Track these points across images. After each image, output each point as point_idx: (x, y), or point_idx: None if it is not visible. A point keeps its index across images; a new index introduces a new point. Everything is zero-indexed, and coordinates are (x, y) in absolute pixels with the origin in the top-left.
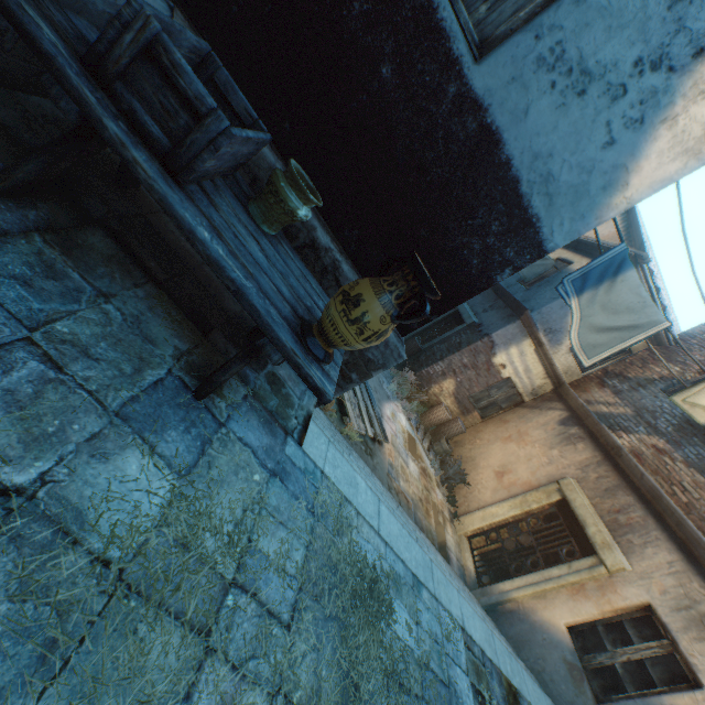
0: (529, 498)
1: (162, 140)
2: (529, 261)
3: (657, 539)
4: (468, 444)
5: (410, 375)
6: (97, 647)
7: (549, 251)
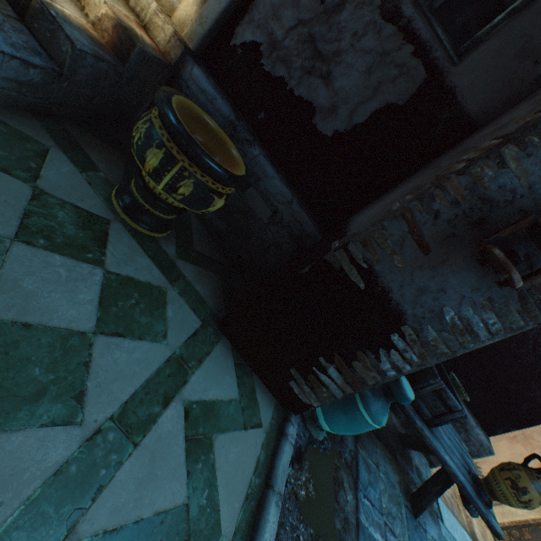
0: None
1: (428, 415)
2: None
3: None
4: None
5: None
6: None
7: None
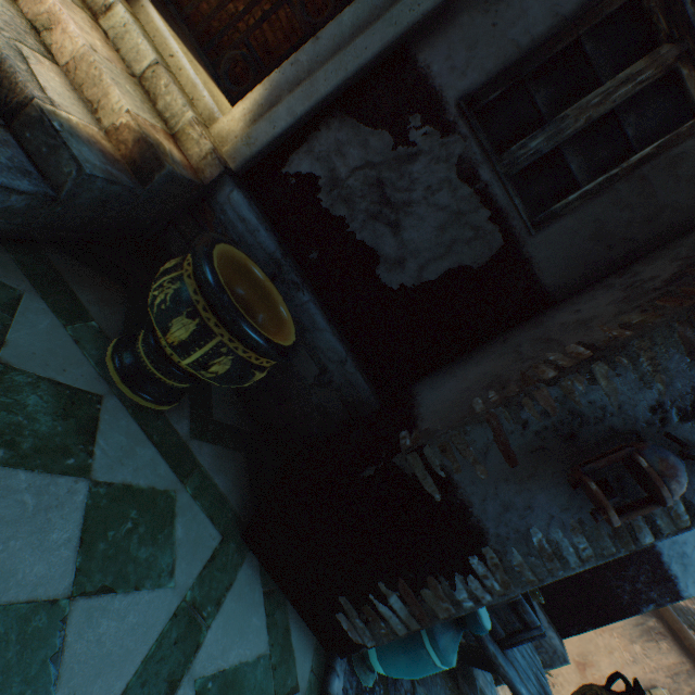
0: None
1: (501, 633)
2: (668, 601)
3: None
4: None
5: None
6: None
7: (684, 597)
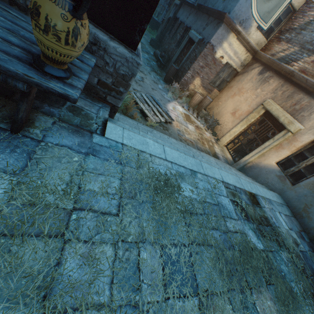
0: (249, 118)
1: None
2: None
3: None
4: (216, 107)
5: (176, 85)
6: None
7: None
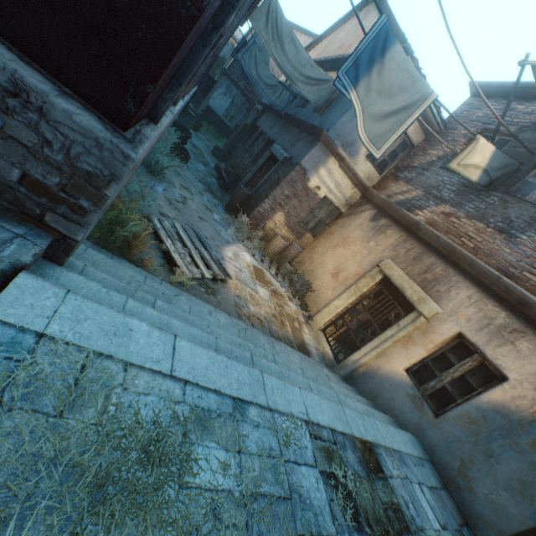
0: (360, 285)
1: None
2: None
3: (457, 282)
4: (308, 260)
5: (244, 218)
6: None
7: None
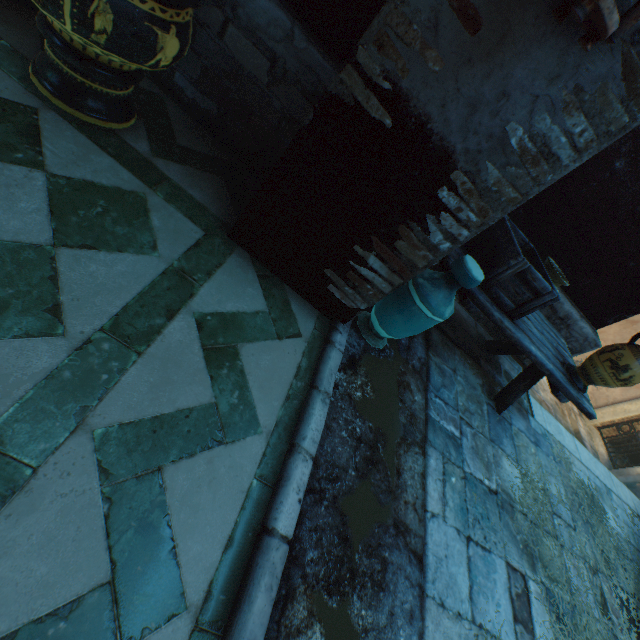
0: None
1: (510, 306)
2: None
3: None
4: None
5: None
6: (538, 548)
7: None
